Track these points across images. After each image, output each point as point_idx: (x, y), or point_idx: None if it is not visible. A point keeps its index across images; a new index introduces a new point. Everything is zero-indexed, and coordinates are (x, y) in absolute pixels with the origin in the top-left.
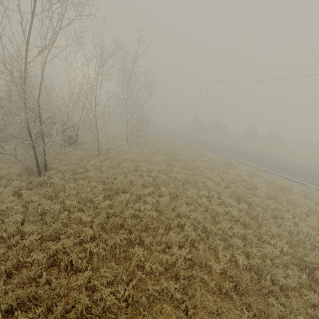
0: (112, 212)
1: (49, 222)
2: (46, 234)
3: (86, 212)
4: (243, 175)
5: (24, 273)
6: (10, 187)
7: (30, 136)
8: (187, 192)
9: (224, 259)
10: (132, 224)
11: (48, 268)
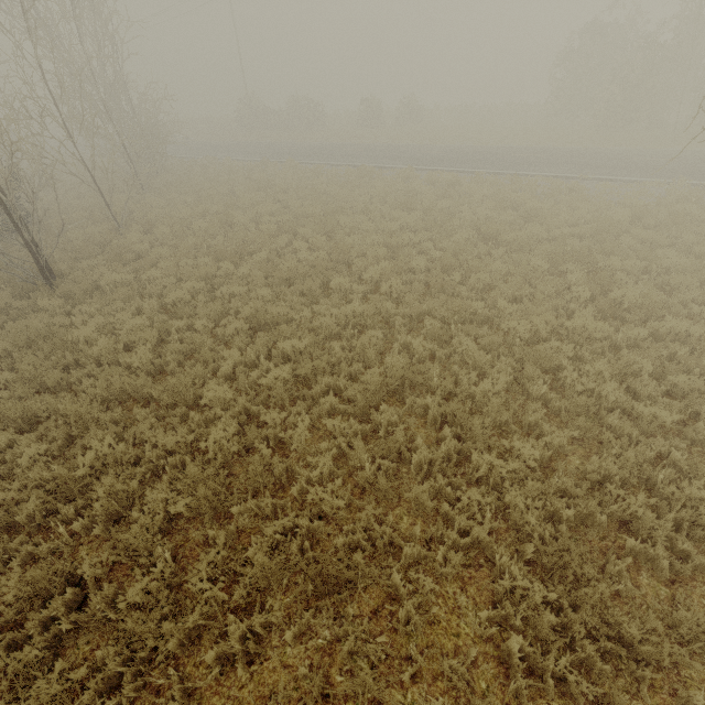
0: (262, 276)
1: (187, 314)
2: (212, 315)
3: (231, 284)
4: (396, 182)
5: (237, 342)
6: (41, 313)
7: (2, 203)
8: (341, 221)
9: (422, 260)
10: (305, 272)
11: (251, 337)
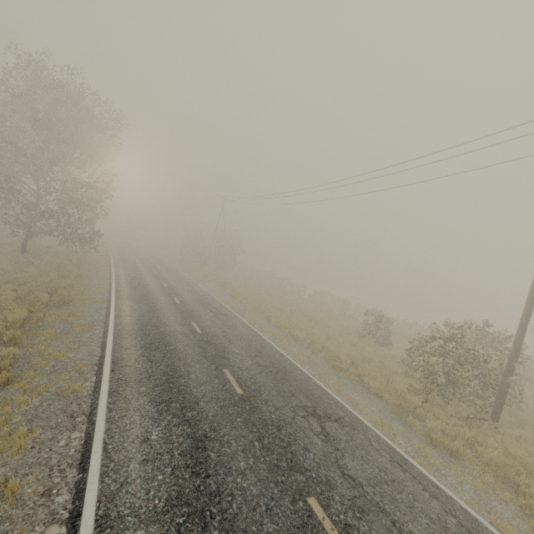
0: None
1: None
2: None
3: None
4: None
5: None
6: None
7: None
8: None
9: None
10: None
11: None
